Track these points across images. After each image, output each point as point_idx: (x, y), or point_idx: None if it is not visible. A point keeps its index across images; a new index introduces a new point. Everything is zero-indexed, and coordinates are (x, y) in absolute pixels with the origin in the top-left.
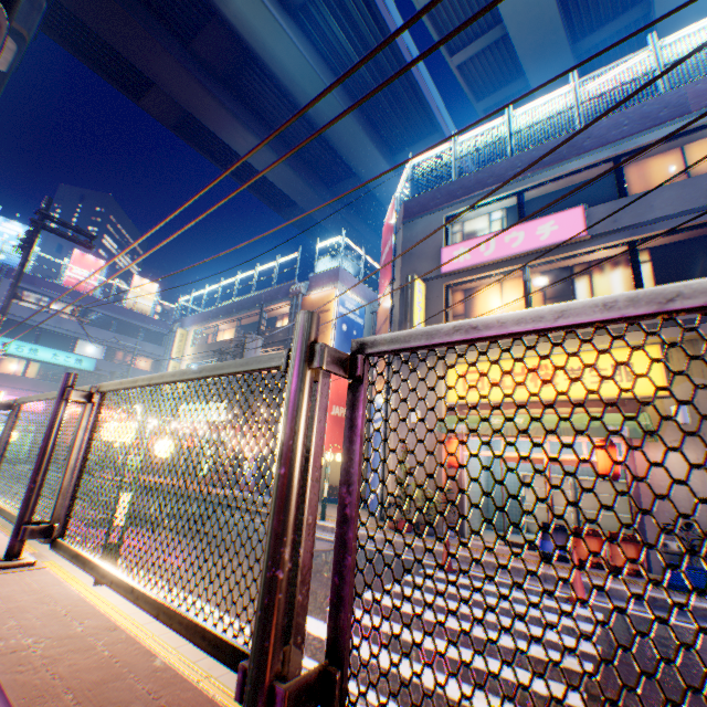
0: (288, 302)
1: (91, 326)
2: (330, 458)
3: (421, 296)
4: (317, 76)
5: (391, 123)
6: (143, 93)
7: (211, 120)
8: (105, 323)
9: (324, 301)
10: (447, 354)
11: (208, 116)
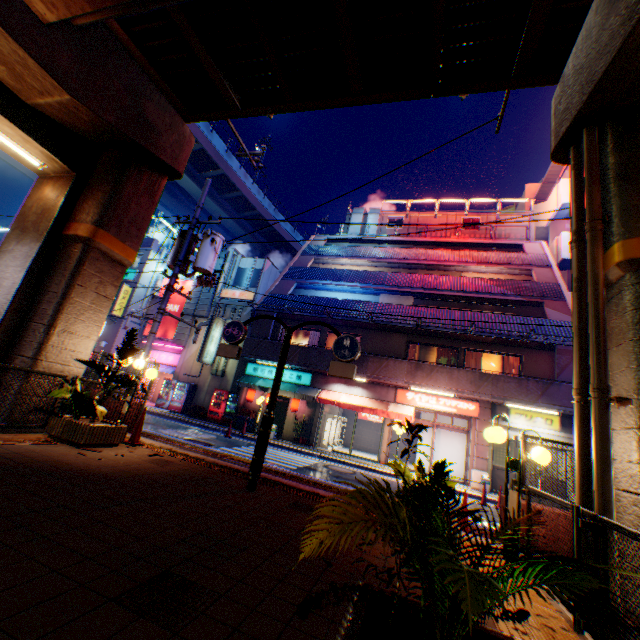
0: None
1: None
2: None
3: None
4: None
5: None
6: None
7: None
8: None
9: None
10: None
11: None
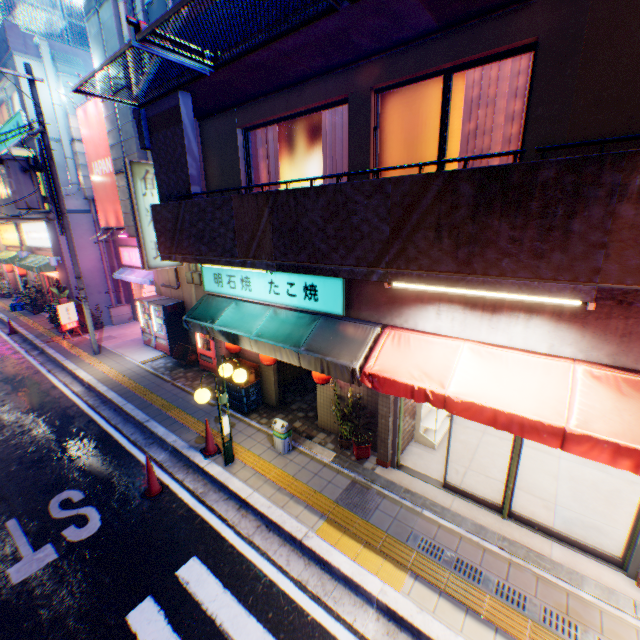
0: None
1: None
2: None
3: None
4: None
5: None
6: None
7: None
8: None
9: None
10: None
11: None
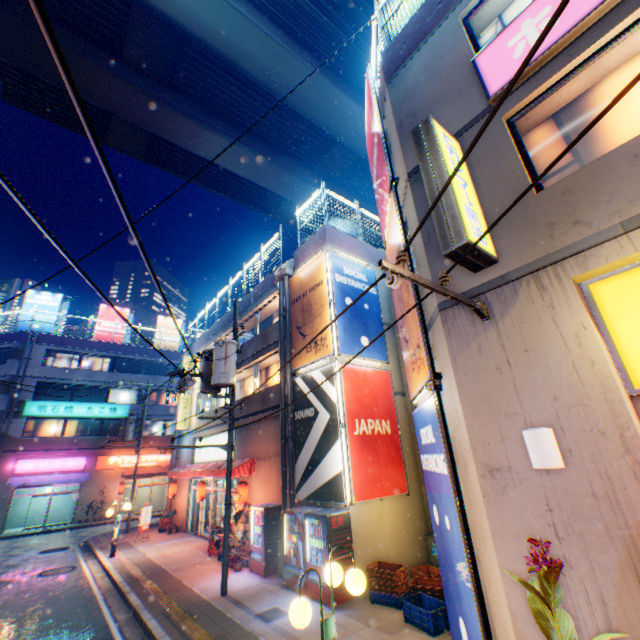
0: (276, 291)
1: (120, 373)
2: (334, 582)
3: (457, 161)
4: (252, 26)
5: (356, 60)
6: (106, 131)
7: (168, 131)
8: (135, 366)
9: (312, 273)
10: (579, 252)
11: (164, 127)
